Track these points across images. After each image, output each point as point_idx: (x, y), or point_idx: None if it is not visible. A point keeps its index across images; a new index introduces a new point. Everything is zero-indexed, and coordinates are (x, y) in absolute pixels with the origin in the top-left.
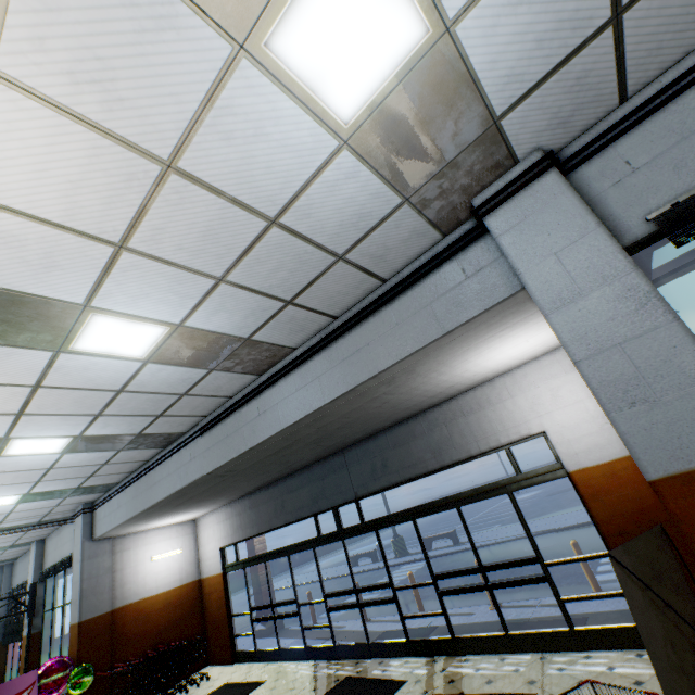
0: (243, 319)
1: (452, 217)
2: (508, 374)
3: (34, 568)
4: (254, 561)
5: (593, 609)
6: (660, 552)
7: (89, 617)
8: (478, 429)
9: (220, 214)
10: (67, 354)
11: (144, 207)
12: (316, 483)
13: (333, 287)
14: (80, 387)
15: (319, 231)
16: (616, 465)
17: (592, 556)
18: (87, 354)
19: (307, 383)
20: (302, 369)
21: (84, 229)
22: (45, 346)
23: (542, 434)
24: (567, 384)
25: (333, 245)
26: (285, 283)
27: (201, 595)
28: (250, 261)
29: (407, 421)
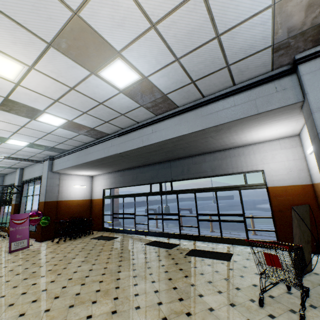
0: (171, 84)
1: (281, 61)
2: (256, 144)
3: (18, 179)
4: (118, 197)
5: (252, 237)
6: (306, 212)
7: (48, 200)
8: (235, 164)
9: (202, 24)
10: (95, 76)
11: (177, 8)
12: (154, 172)
13: (214, 80)
14: (88, 95)
15: (230, 49)
16: (288, 187)
17: (265, 217)
18: (102, 79)
19: (181, 123)
20: (180, 117)
21: (146, 10)
22: (89, 68)
23: (261, 171)
24: (280, 154)
25: (230, 58)
26: (198, 71)
27: (91, 205)
28: (195, 54)
29: (204, 155)
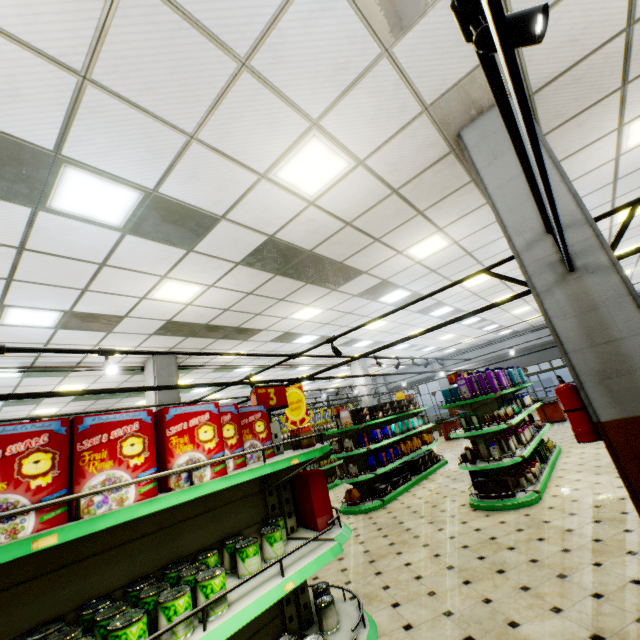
0: None
1: None
2: None
3: (385, 386)
4: None
5: None
6: None
7: None
8: None
9: None
10: None
11: None
12: (540, 353)
13: None
14: None
15: None
16: None
17: None
18: None
19: None
20: None
21: None
22: None
23: None
24: None
25: None
26: None
27: None
28: None
29: None
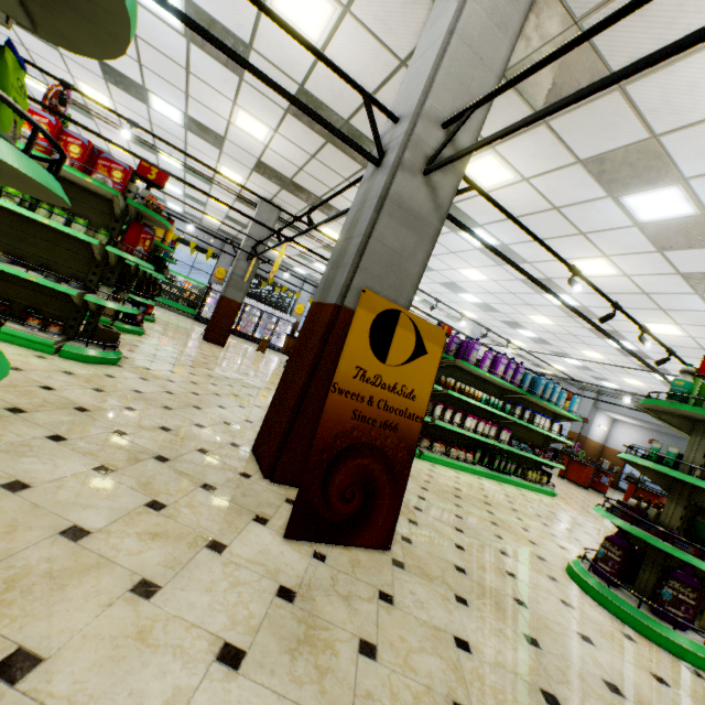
0: None
1: None
2: None
3: None
4: None
5: None
6: None
7: (582, 434)
8: None
9: None
10: None
11: None
12: None
13: None
14: None
15: None
16: None
17: None
18: None
19: None
20: None
21: None
22: None
23: None
24: None
25: None
26: None
27: (601, 452)
28: None
29: None
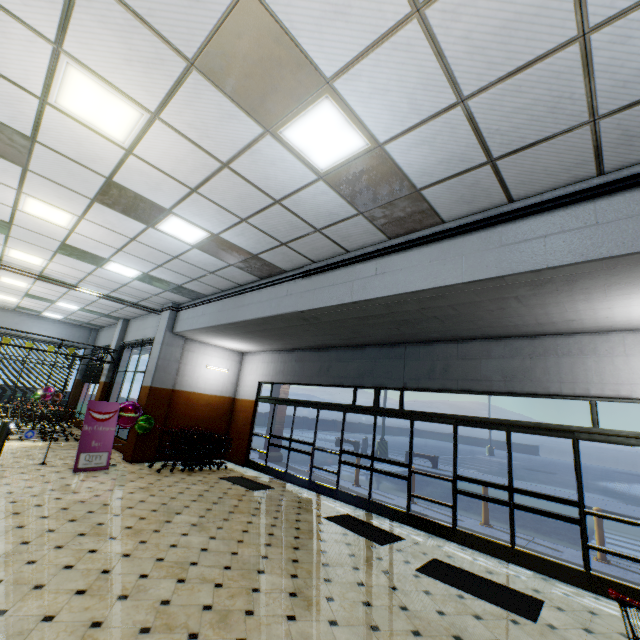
0: (435, 164)
1: None
2: (634, 332)
3: (118, 337)
4: (285, 402)
5: (596, 567)
6: None
7: (157, 386)
8: (568, 372)
9: None
10: (271, 138)
11: None
12: (367, 362)
13: (548, 159)
14: (254, 182)
15: (612, 71)
16: None
17: None
18: (285, 146)
19: (446, 259)
20: (444, 244)
21: None
22: (262, 120)
23: None
24: None
25: (604, 99)
26: (510, 133)
27: (232, 410)
28: (510, 85)
29: (487, 341)
